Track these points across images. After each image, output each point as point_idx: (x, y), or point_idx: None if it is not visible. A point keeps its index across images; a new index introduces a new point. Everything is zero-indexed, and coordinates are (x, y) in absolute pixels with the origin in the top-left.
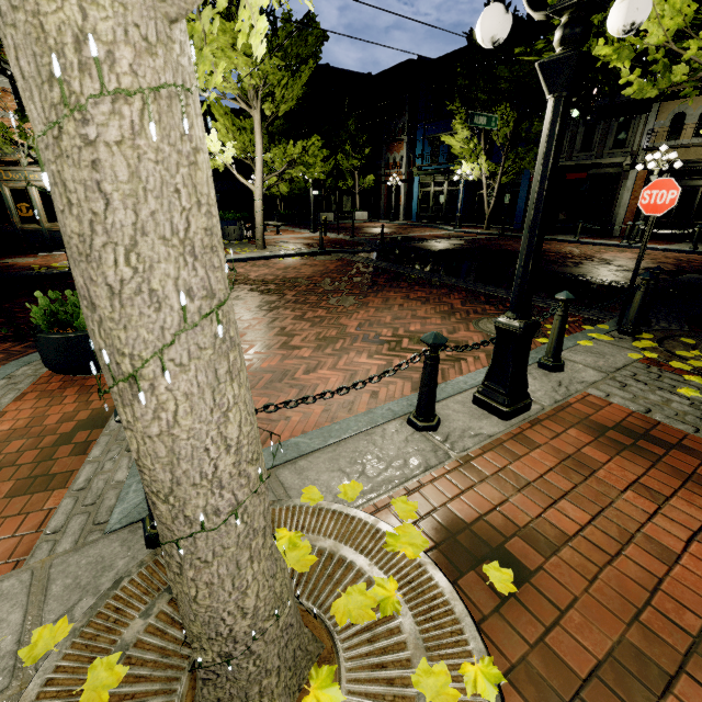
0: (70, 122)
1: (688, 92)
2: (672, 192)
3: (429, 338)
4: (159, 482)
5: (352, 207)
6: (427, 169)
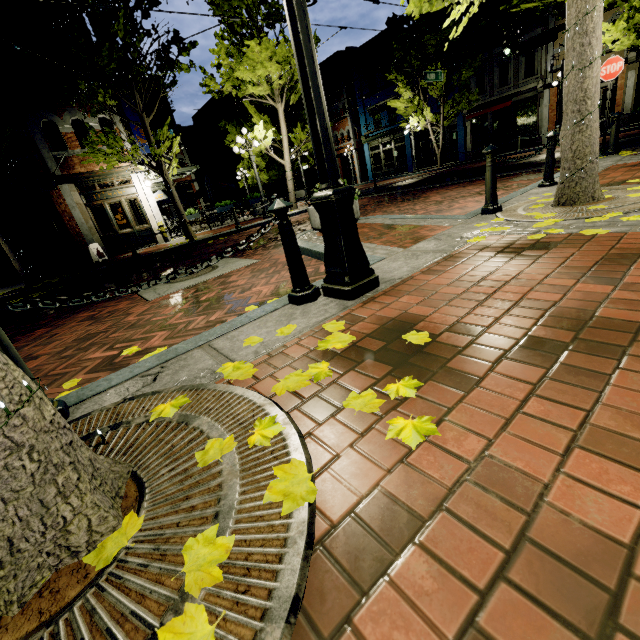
0: (597, 4)
1: (619, 5)
2: (619, 63)
3: (551, 134)
4: (592, 92)
5: (310, 186)
6: (373, 135)
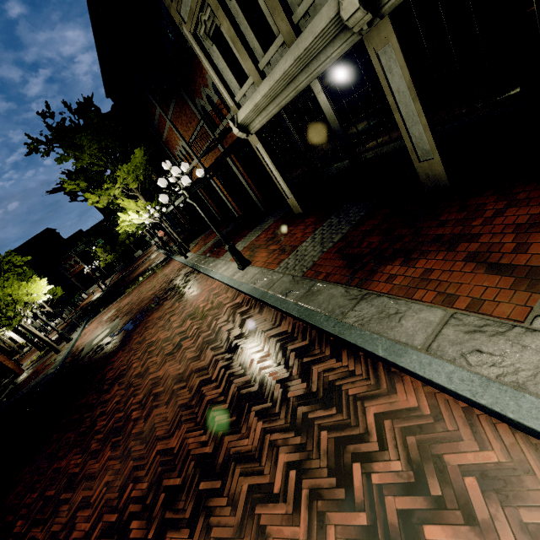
0: None
1: None
2: None
3: None
4: None
5: None
6: None
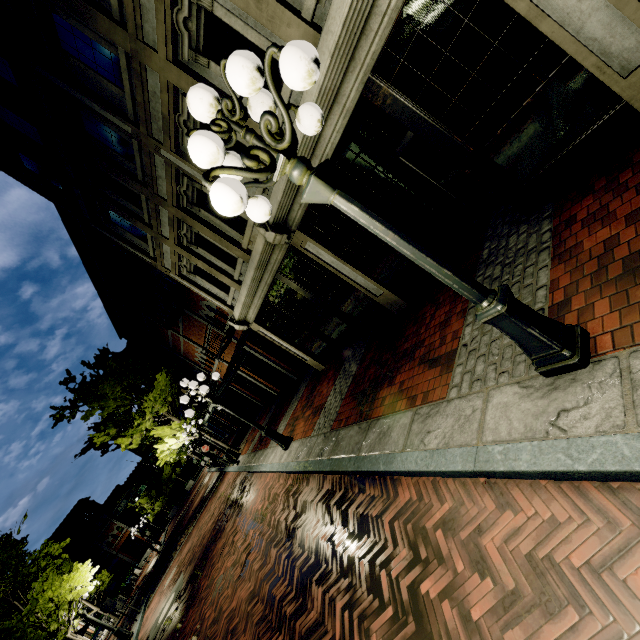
0: None
1: None
2: None
3: None
4: None
5: None
6: None
